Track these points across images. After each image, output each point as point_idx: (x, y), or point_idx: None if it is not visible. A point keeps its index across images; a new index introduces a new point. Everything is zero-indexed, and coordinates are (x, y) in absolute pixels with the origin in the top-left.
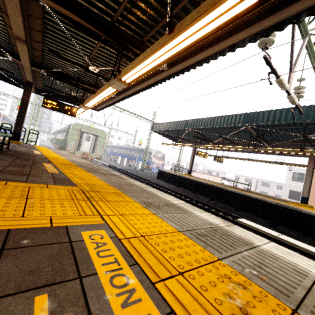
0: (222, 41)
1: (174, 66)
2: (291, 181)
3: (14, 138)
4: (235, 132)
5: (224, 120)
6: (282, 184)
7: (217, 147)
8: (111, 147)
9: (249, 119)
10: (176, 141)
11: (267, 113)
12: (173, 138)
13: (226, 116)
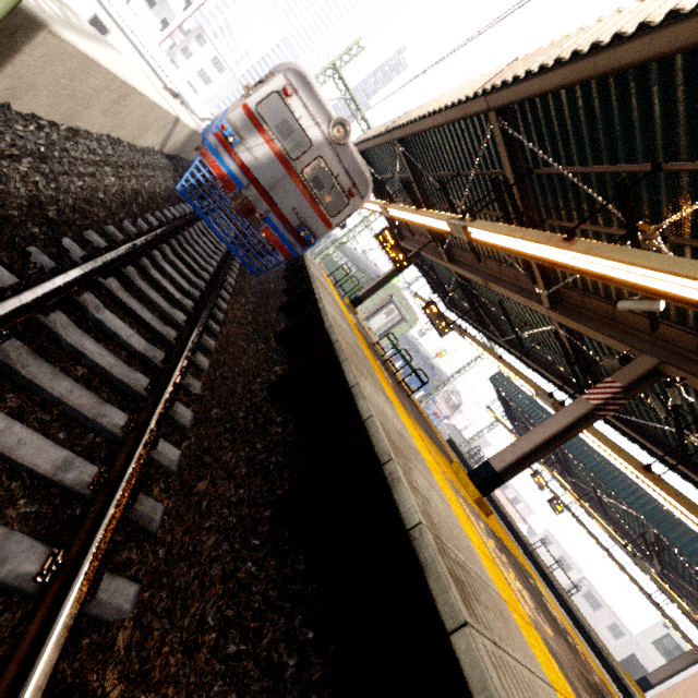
0: (691, 473)
1: (620, 424)
2: (649, 643)
3: (353, 302)
4: (623, 507)
5: (621, 482)
6: (627, 632)
7: (576, 499)
8: None
9: (661, 518)
10: (511, 419)
11: (694, 536)
12: (511, 412)
13: (630, 480)
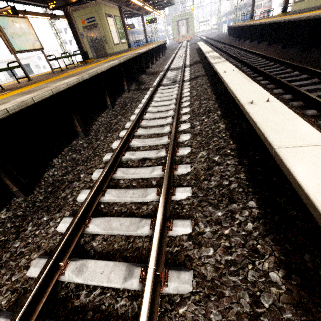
0: None
1: None
2: None
3: (146, 42)
4: None
5: None
6: None
7: None
8: (228, 14)
9: None
10: None
11: None
12: None
13: None
